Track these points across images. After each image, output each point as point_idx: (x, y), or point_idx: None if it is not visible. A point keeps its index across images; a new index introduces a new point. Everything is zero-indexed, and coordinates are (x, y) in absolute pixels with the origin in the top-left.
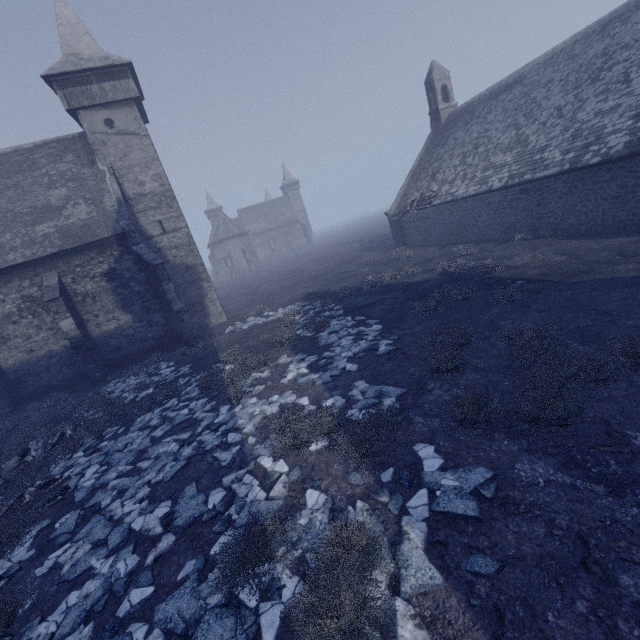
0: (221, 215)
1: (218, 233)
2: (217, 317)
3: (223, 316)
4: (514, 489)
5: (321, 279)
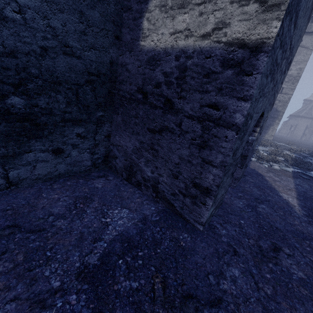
0: (312, 104)
1: (301, 112)
2: (269, 136)
3: (271, 137)
4: None
5: None
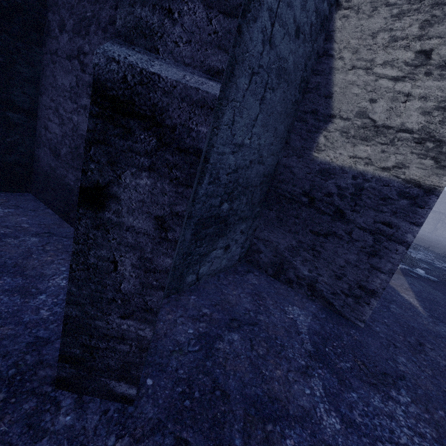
0: None
1: None
2: None
3: None
4: (441, 285)
5: (436, 248)
